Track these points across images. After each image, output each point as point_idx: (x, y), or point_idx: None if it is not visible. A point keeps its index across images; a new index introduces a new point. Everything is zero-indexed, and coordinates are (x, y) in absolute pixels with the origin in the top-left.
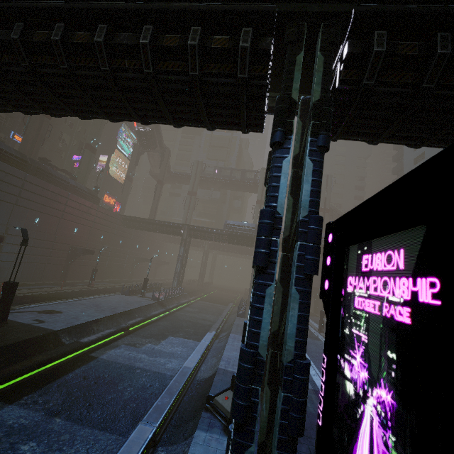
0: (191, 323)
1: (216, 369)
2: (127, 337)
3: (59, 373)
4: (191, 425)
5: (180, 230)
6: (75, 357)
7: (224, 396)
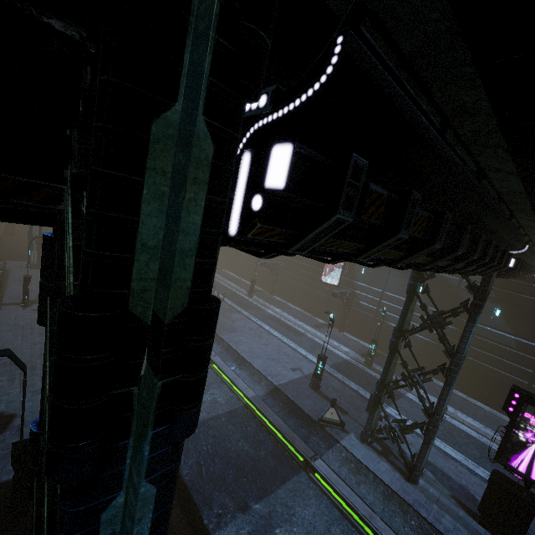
0: None
1: (268, 386)
2: None
3: None
4: (317, 439)
5: None
6: None
7: (330, 413)
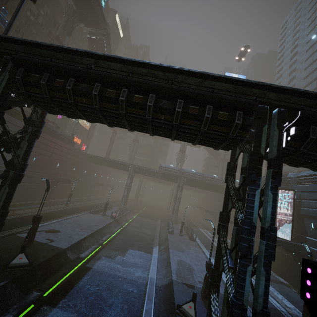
0: (139, 237)
1: (169, 280)
2: (103, 250)
3: (73, 281)
4: None
5: (128, 167)
6: (79, 269)
7: (188, 305)
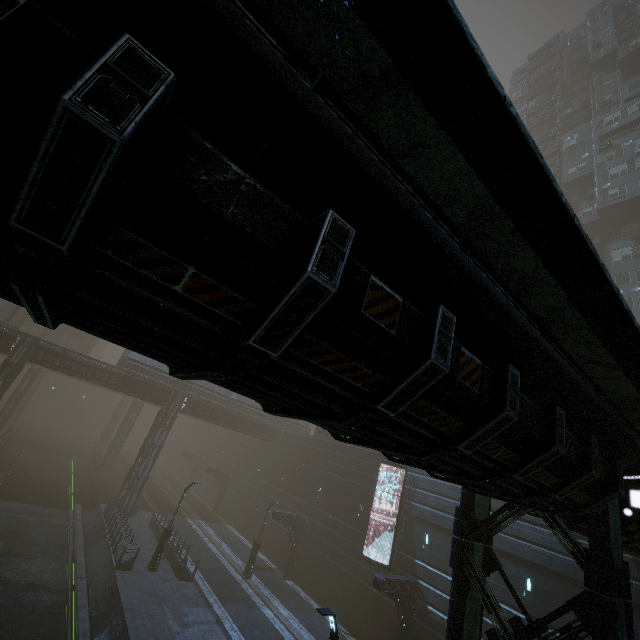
0: (6, 618)
1: None
2: None
3: None
4: None
5: (10, 342)
6: None
7: None
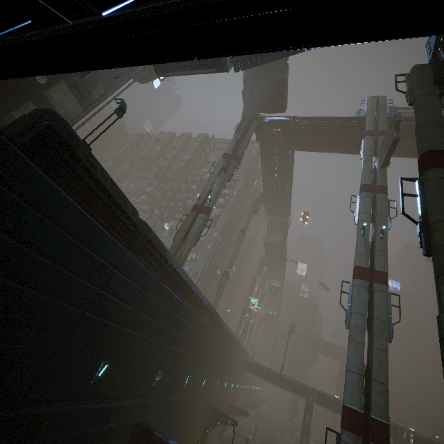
0: None
1: None
2: None
3: None
4: None
5: None
6: None
7: None
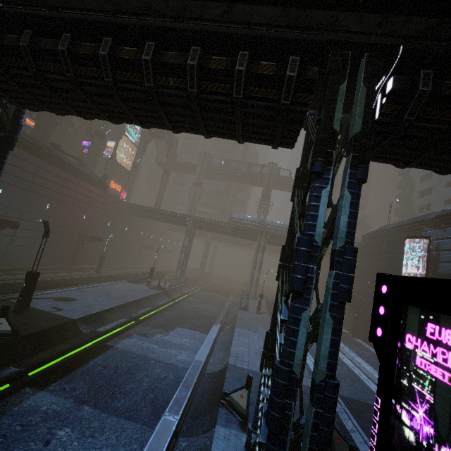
0: (196, 314)
1: (225, 364)
2: (137, 326)
3: (81, 361)
4: (208, 418)
5: (185, 221)
6: (93, 346)
7: (239, 394)
